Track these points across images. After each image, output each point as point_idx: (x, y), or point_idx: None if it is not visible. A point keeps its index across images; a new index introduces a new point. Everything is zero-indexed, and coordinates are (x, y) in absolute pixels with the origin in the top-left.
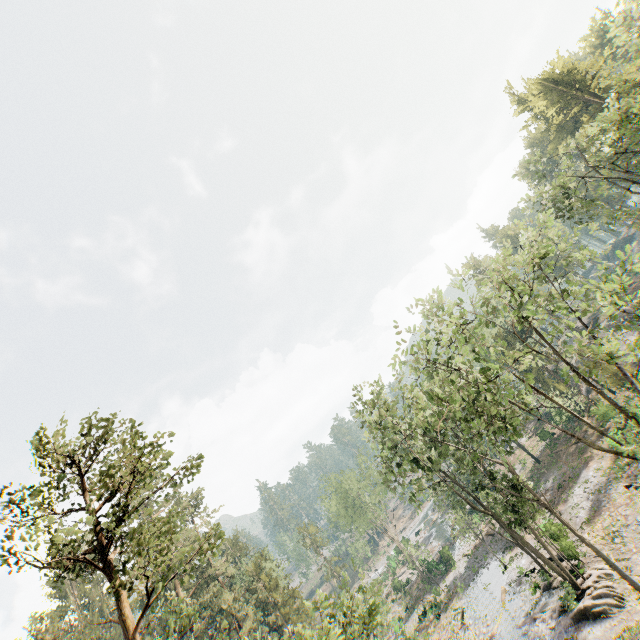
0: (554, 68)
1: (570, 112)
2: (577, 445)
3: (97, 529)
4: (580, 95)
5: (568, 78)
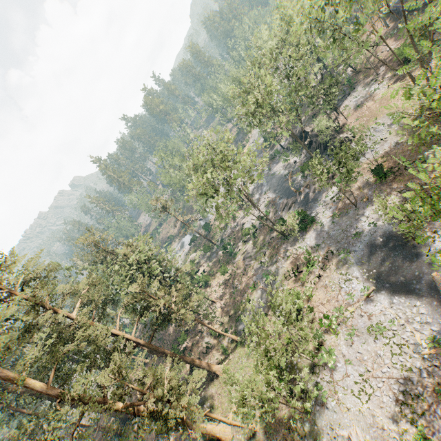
0: None
1: None
2: None
3: None
4: None
5: None
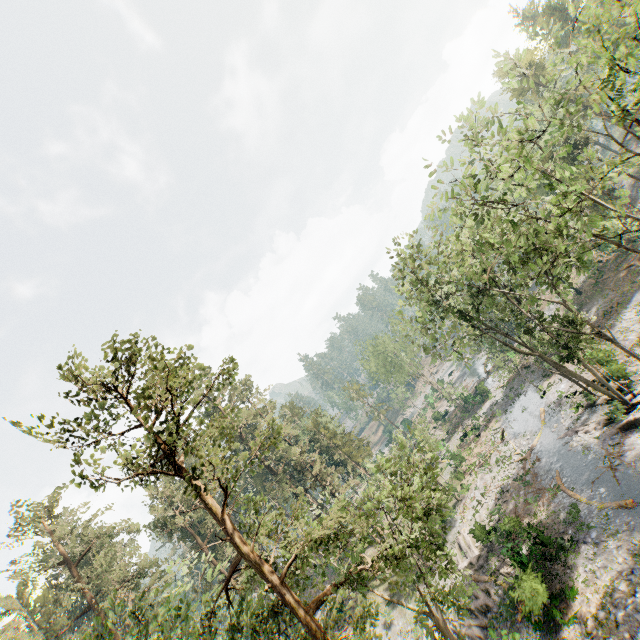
0: None
1: None
2: (628, 269)
3: (157, 443)
4: None
5: None
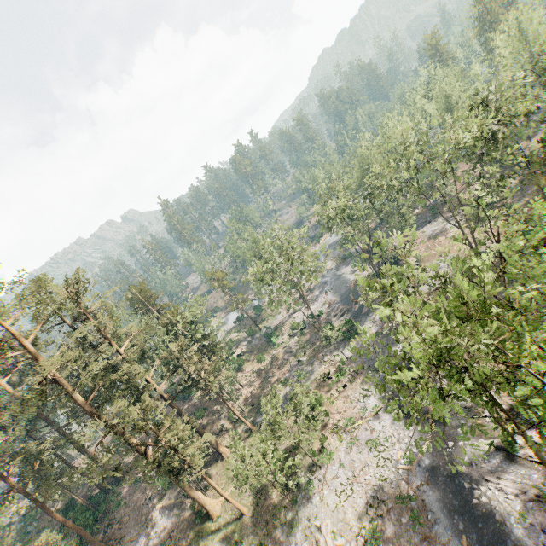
0: None
1: None
2: None
3: None
4: None
5: None
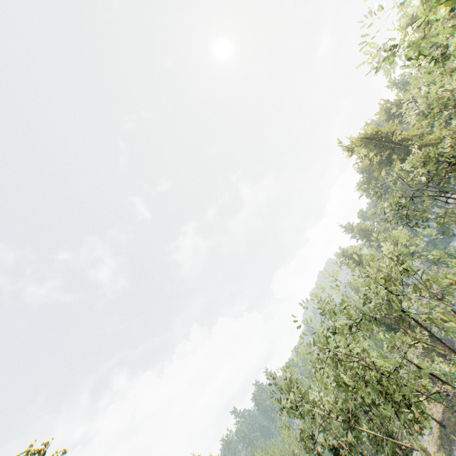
0: (366, 131)
1: (384, 154)
2: None
3: None
4: (387, 144)
5: (377, 136)
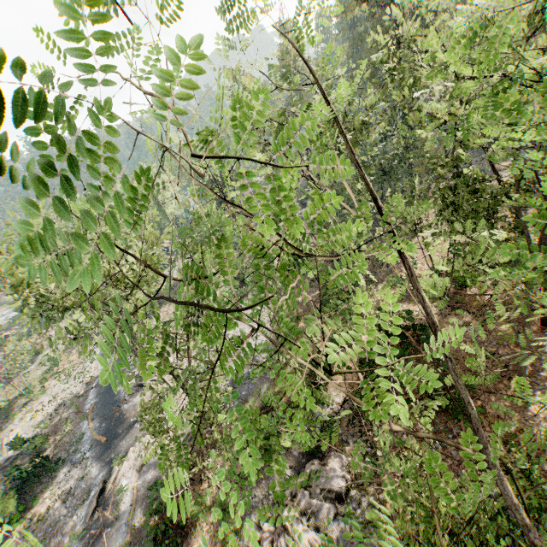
0: None
1: None
2: None
3: None
4: None
5: None
